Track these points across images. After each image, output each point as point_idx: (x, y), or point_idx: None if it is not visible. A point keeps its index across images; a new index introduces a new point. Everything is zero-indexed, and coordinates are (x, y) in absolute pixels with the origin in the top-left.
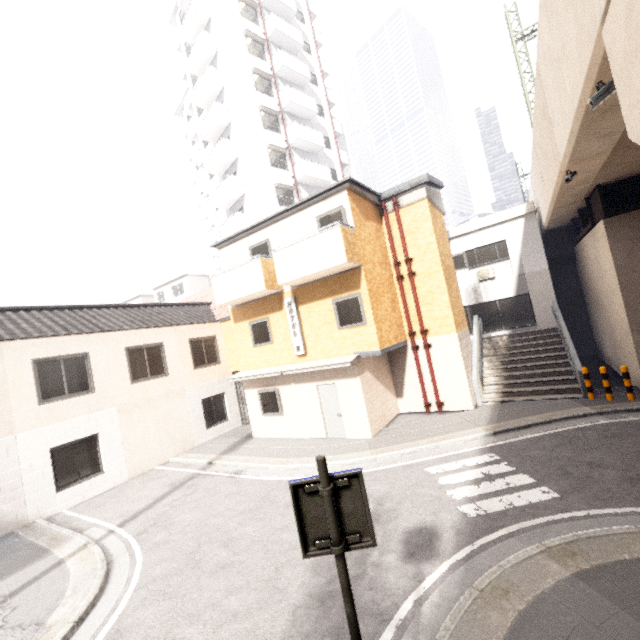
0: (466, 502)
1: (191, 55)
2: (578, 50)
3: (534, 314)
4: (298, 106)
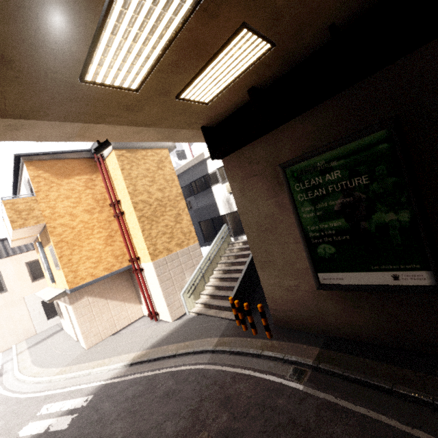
0: None
1: None
2: None
3: None
4: None
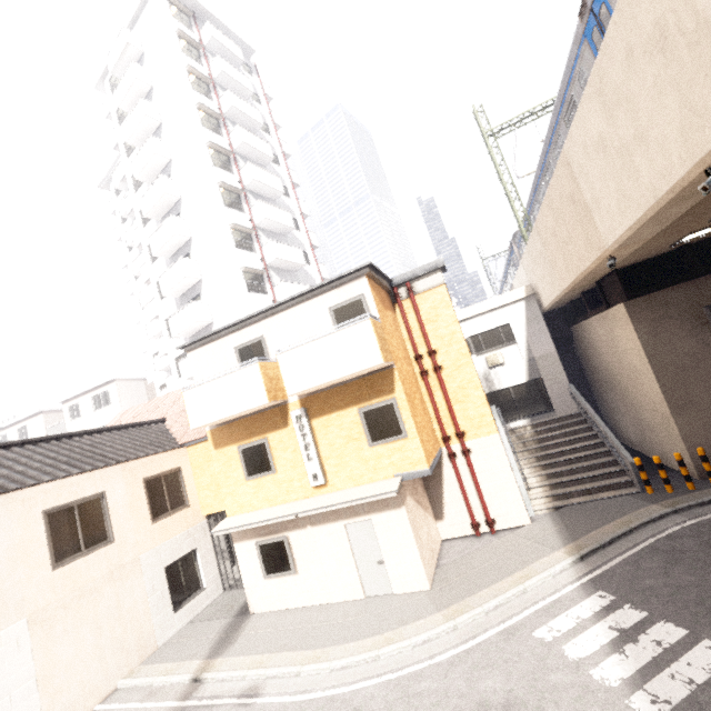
0: (630, 689)
1: (127, 123)
2: (684, 135)
3: (550, 399)
4: (263, 185)
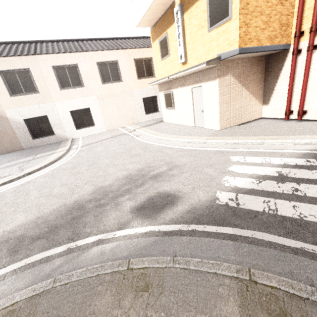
0: (230, 190)
1: None
2: None
3: None
4: None
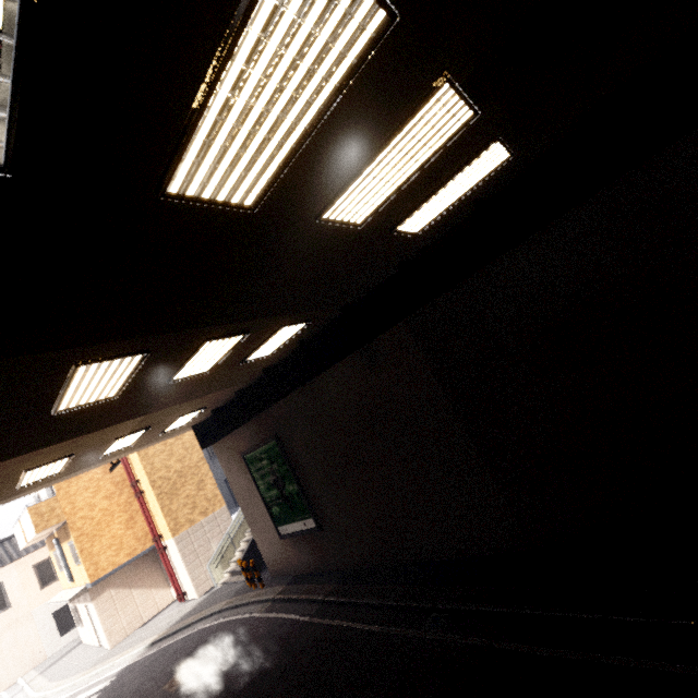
0: None
1: None
2: None
3: None
4: None
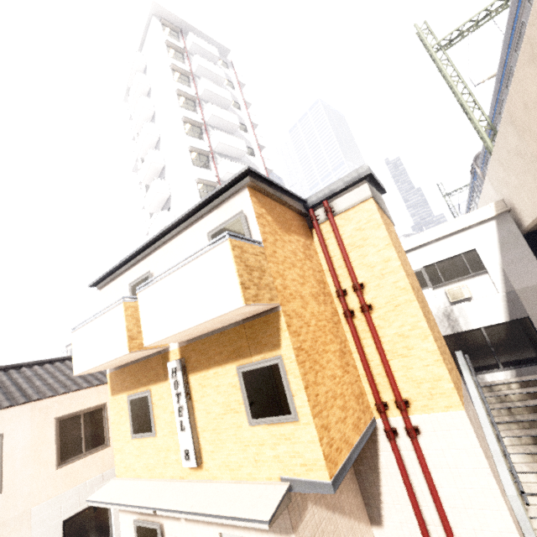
0: None
1: (134, 117)
2: None
3: None
4: (227, 146)
